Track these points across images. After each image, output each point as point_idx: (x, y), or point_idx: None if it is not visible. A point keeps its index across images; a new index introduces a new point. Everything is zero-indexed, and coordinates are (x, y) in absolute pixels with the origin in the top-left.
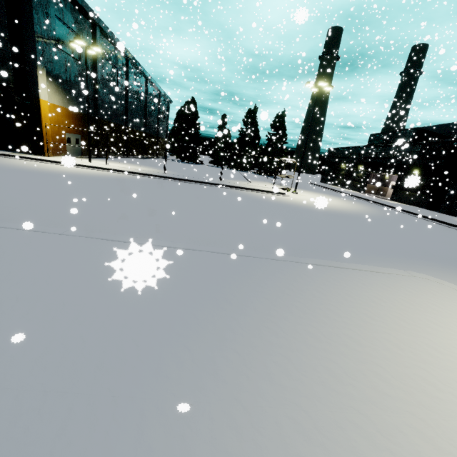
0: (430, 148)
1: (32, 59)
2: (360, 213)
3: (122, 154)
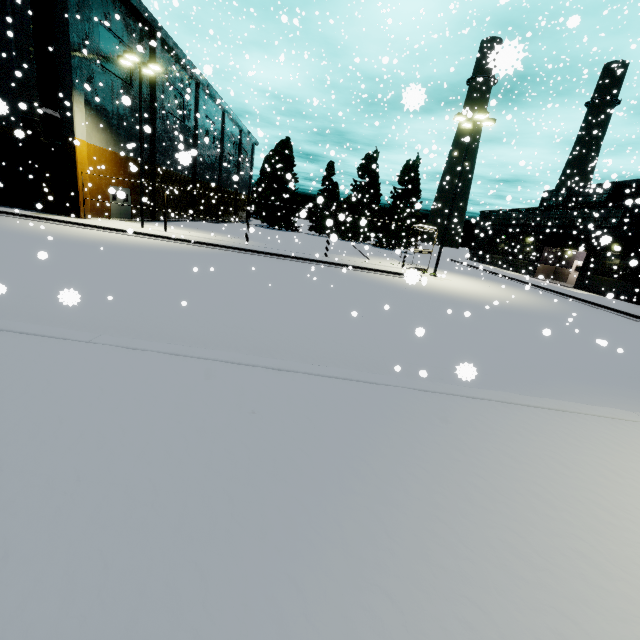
0: (638, 212)
1: (66, 82)
2: (534, 308)
3: (187, 216)
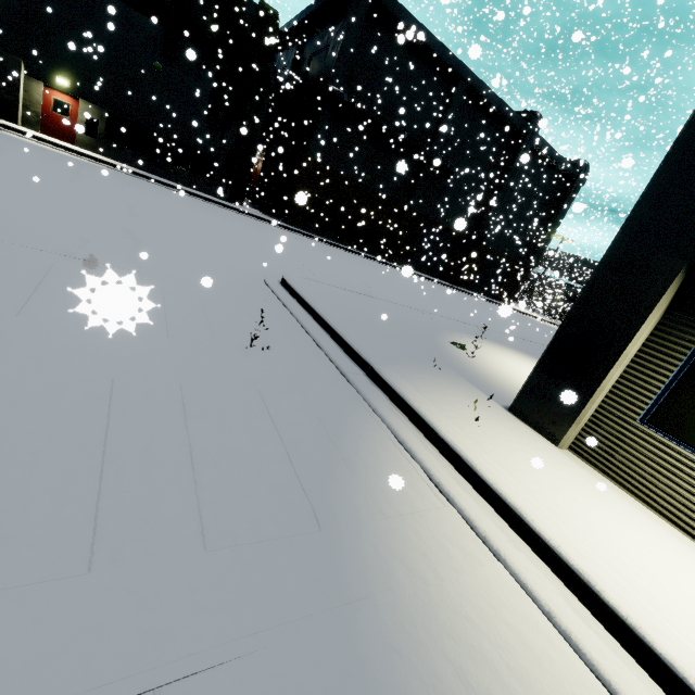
0: None
1: None
2: None
3: None
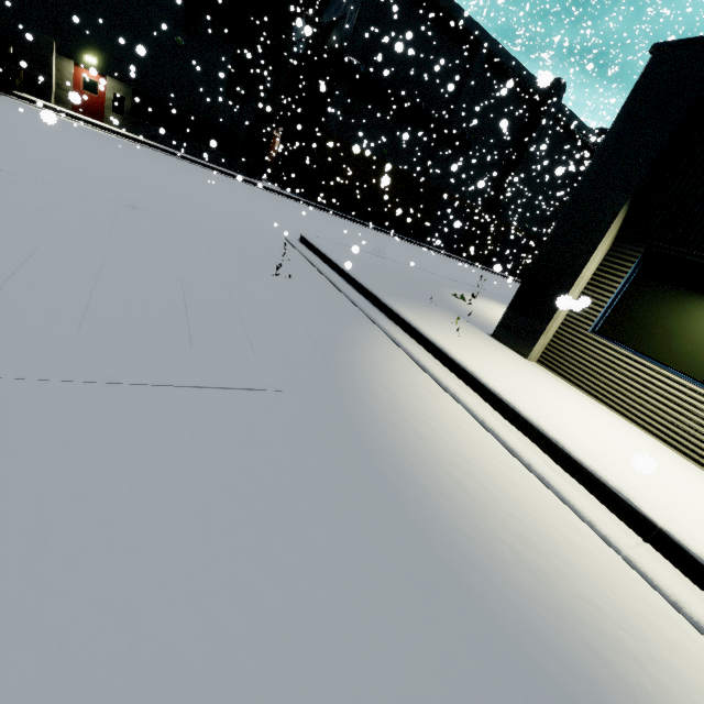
0: None
1: None
2: None
3: None
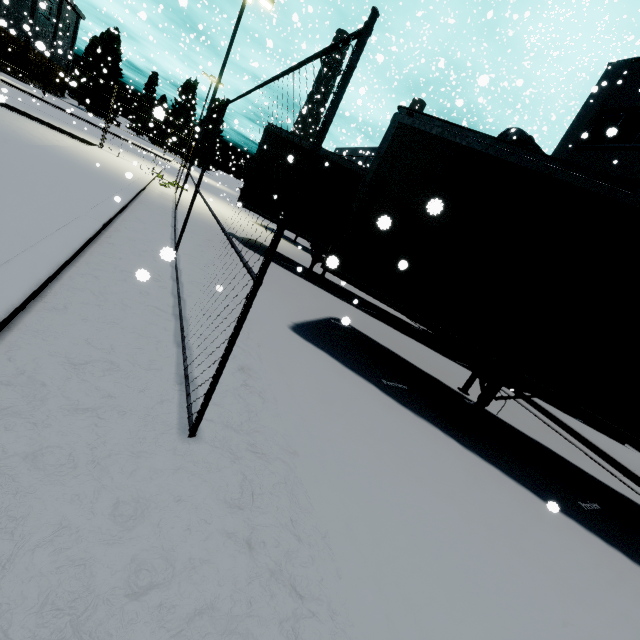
0: None
1: None
2: (214, 186)
3: None
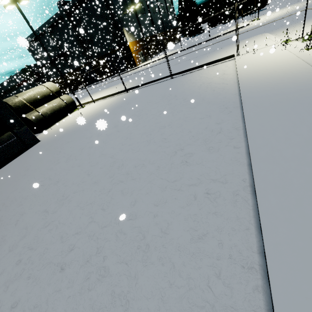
0: None
1: (120, 27)
2: (293, 12)
3: (159, 52)
